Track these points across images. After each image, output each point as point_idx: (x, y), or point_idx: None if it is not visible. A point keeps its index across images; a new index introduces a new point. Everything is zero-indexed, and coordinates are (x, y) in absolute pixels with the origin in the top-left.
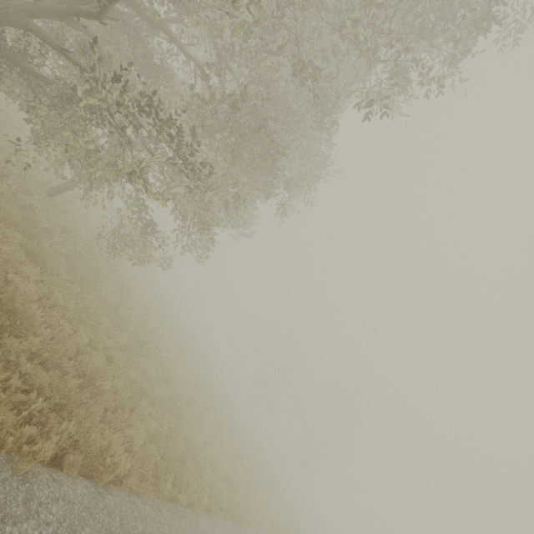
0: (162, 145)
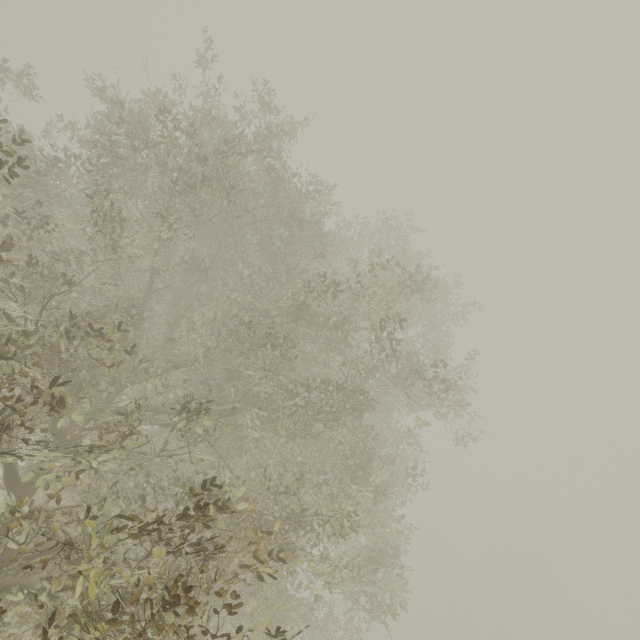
0: (305, 538)
